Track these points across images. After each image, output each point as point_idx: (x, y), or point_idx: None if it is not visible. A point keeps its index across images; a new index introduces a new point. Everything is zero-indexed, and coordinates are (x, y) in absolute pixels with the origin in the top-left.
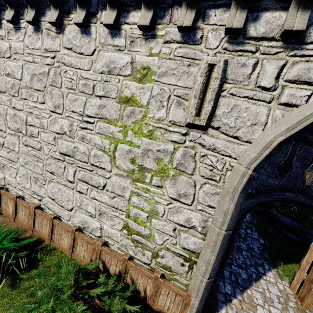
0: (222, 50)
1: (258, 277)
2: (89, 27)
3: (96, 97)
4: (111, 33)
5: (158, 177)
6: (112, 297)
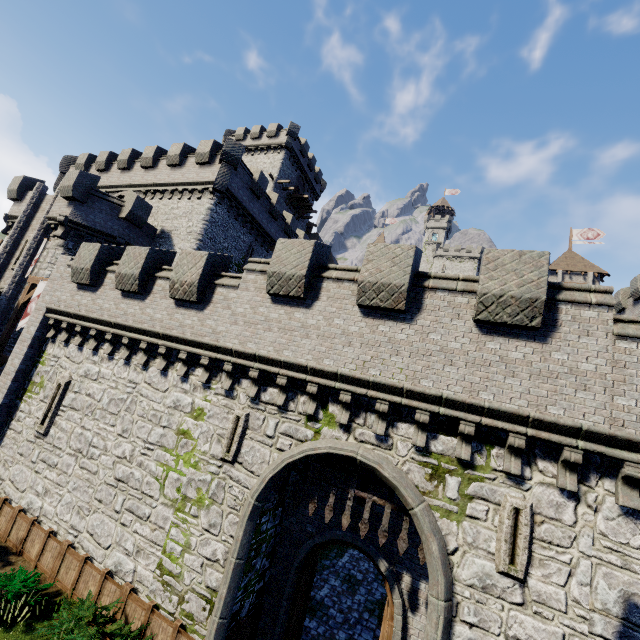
0: (247, 406)
1: None
2: (167, 371)
3: (161, 427)
4: (182, 378)
5: (196, 506)
6: (124, 638)
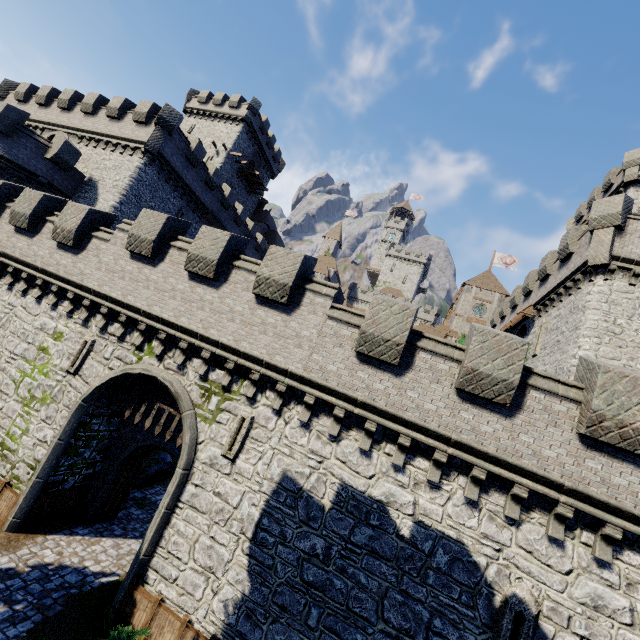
0: (96, 334)
1: (134, 538)
2: (42, 300)
3: (27, 343)
4: (52, 307)
5: (40, 403)
6: None
